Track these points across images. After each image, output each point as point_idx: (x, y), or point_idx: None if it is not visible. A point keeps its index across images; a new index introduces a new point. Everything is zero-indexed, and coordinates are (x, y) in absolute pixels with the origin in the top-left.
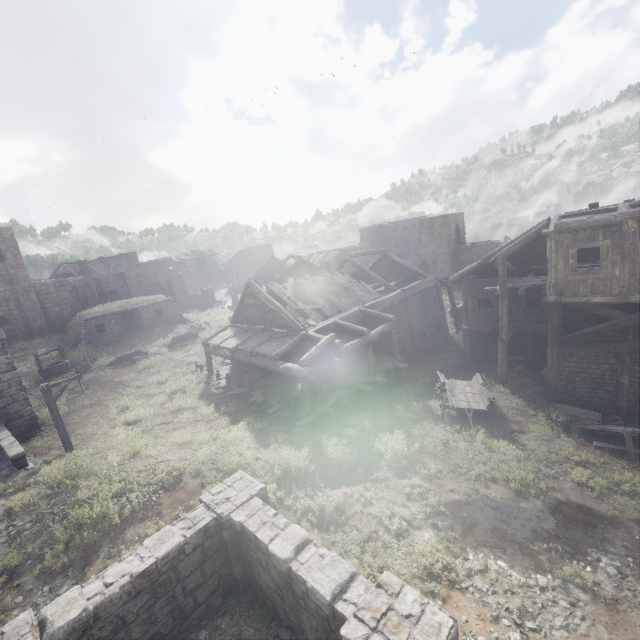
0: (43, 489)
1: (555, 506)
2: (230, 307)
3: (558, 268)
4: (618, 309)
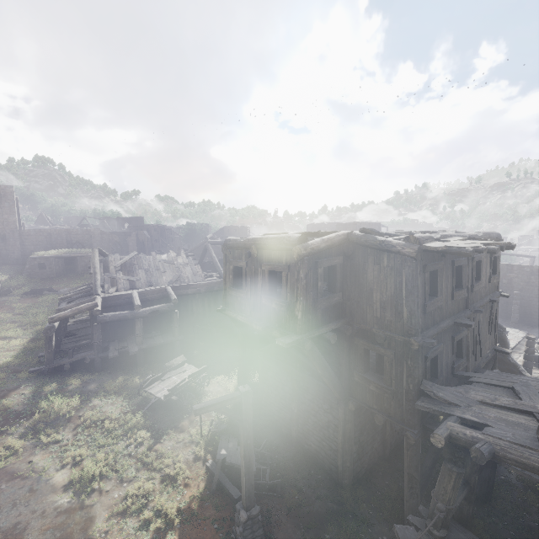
0: None
1: (70, 508)
2: None
3: (227, 281)
4: None
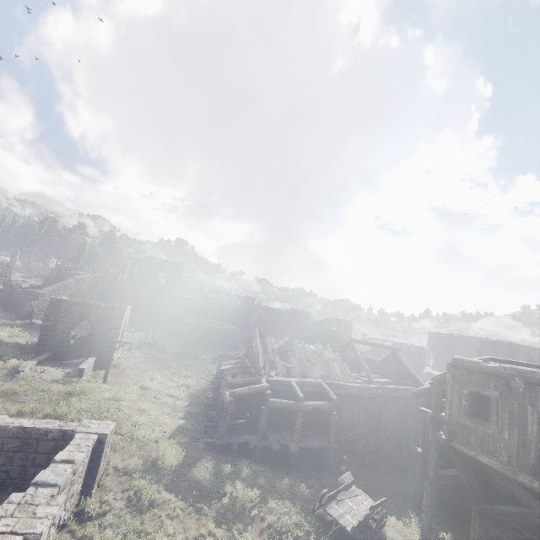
0: (70, 388)
1: None
2: None
3: (453, 405)
4: None
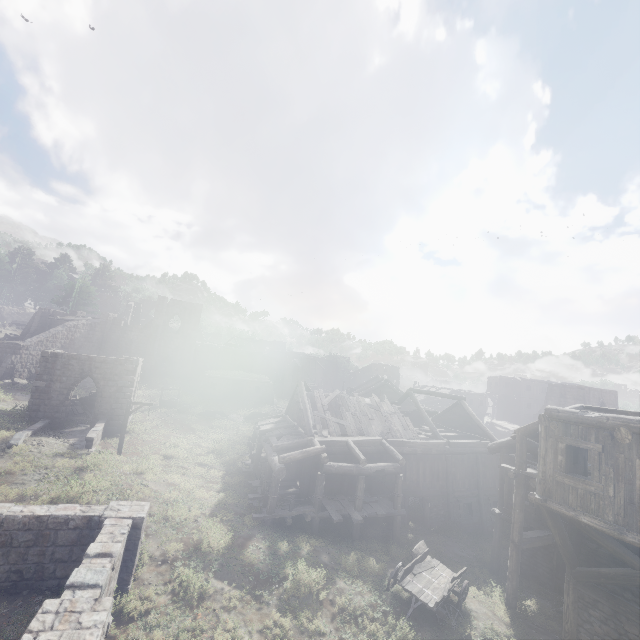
0: (79, 463)
1: None
2: None
3: (547, 461)
4: None
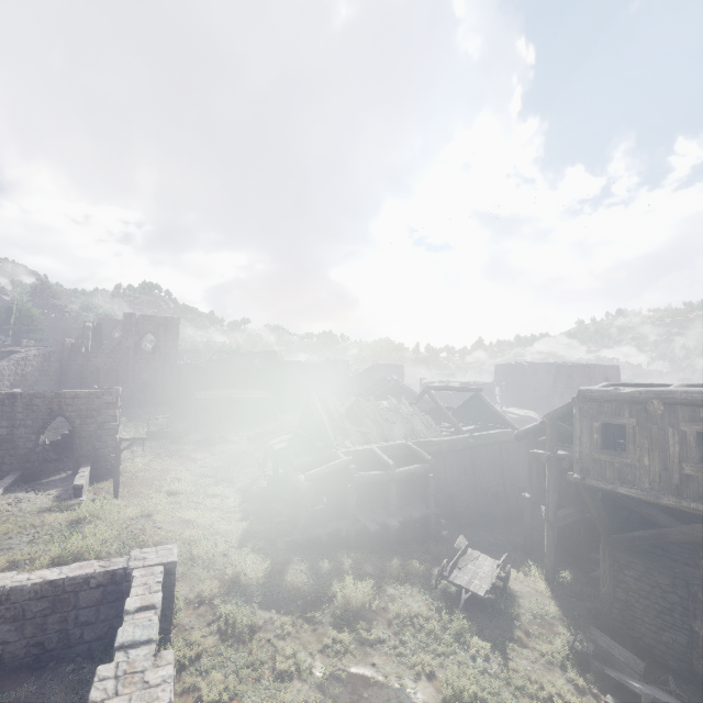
0: (73, 515)
1: None
2: None
3: (583, 441)
4: (685, 516)
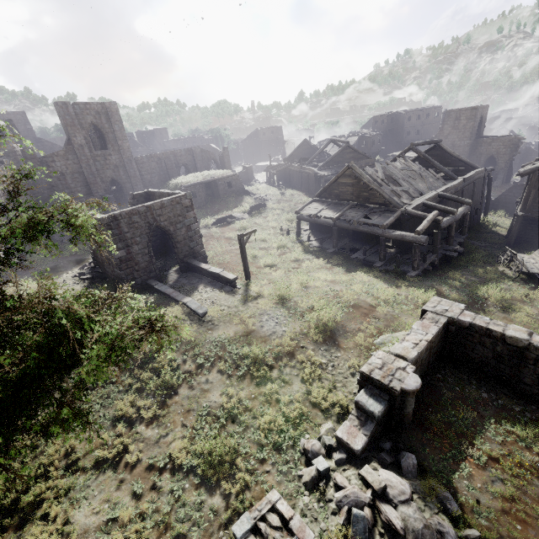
0: (270, 300)
1: None
2: (267, 183)
3: None
4: None
